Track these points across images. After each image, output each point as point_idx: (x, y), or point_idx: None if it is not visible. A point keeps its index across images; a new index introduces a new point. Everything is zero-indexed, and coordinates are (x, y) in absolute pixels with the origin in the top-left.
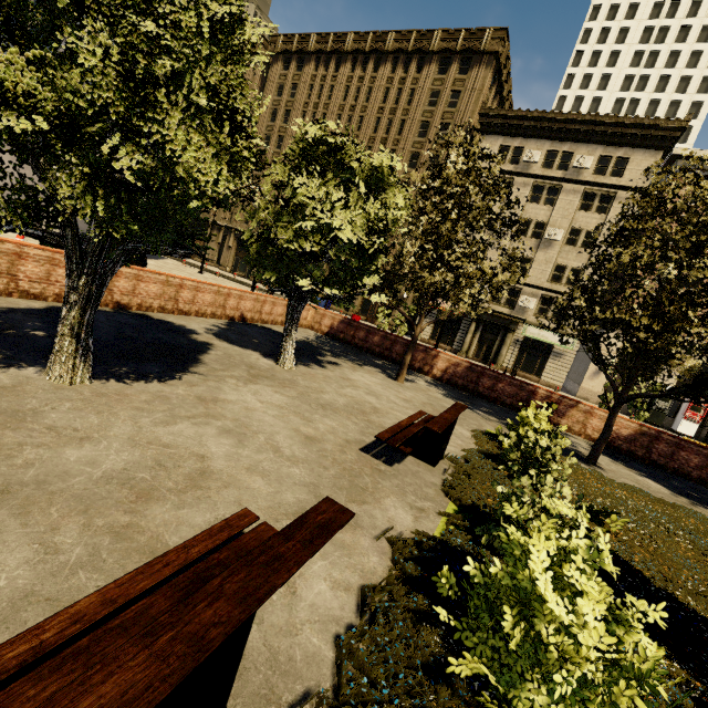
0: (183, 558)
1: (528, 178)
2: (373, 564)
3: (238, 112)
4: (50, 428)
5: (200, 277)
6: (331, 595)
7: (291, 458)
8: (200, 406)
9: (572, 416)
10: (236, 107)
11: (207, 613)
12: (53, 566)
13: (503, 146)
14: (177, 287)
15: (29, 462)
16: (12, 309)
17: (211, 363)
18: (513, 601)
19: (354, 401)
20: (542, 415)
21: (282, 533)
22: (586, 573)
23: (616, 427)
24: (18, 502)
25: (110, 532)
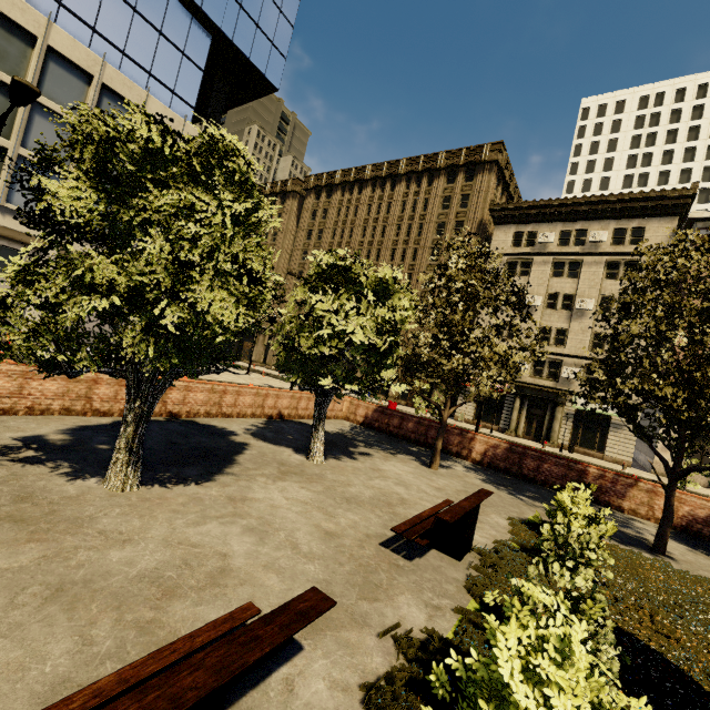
0: (188, 646)
1: (546, 257)
2: (375, 665)
3: (251, 271)
4: (101, 532)
5: (247, 378)
6: (327, 695)
7: (308, 554)
8: (229, 506)
9: (634, 497)
10: (249, 269)
11: (188, 679)
12: (87, 656)
13: (517, 233)
14: (221, 393)
15: (81, 563)
16: (85, 426)
17: (245, 463)
18: (486, 693)
19: (381, 492)
20: (580, 498)
21: (264, 618)
22: (561, 663)
23: (689, 507)
24: (68, 599)
25: (136, 627)
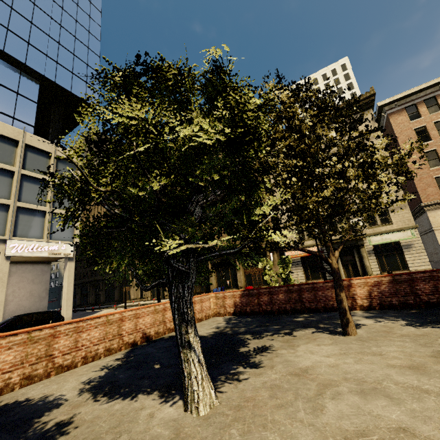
0: None
1: None
2: None
3: None
4: None
5: None
6: None
7: None
8: None
9: None
10: None
11: None
12: None
13: None
14: (47, 339)
15: None
16: None
17: None
18: None
19: None
20: None
21: None
22: None
23: None
24: None
25: None
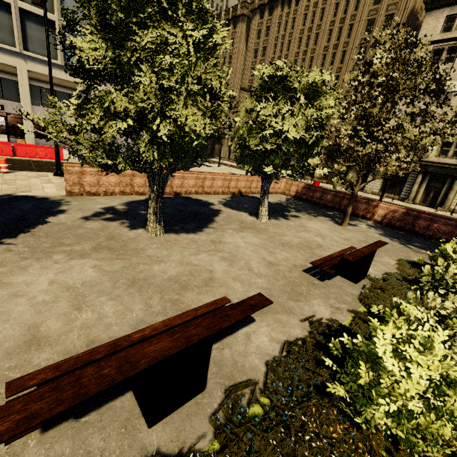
0: (194, 314)
1: None
2: (296, 333)
3: (211, 89)
4: (148, 256)
5: (218, 169)
6: (268, 344)
7: (258, 274)
8: (212, 245)
9: None
10: (209, 87)
11: (193, 330)
12: (150, 312)
13: (450, 16)
14: (203, 179)
15: (141, 271)
16: (133, 201)
17: (220, 221)
18: (365, 359)
19: (305, 240)
20: None
21: (231, 306)
22: (422, 351)
23: None
24: (138, 286)
25: (170, 301)
